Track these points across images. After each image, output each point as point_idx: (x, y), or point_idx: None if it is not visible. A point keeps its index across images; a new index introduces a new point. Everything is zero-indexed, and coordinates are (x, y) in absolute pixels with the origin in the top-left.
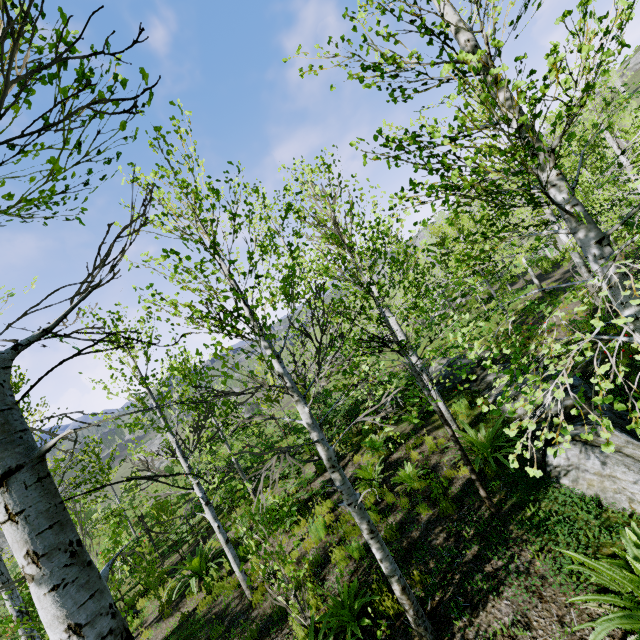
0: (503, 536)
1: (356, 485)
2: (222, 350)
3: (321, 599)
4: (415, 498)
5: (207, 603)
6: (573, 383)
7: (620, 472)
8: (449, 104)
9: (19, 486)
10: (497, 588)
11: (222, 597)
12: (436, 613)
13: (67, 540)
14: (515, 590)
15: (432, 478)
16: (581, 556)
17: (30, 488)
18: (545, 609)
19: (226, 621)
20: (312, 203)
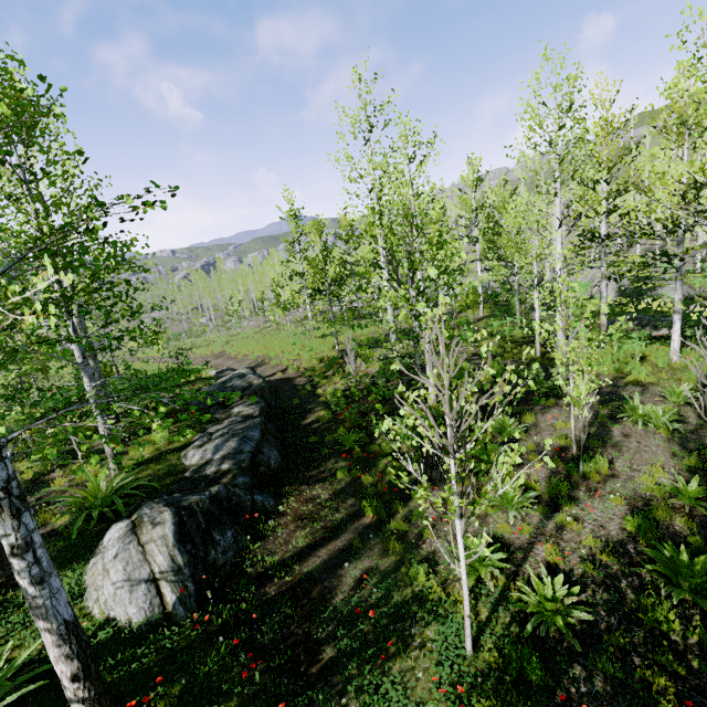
0: None
1: None
2: None
3: None
4: None
5: None
6: (245, 448)
7: (115, 569)
8: None
9: None
10: None
11: None
12: None
13: None
14: None
15: None
16: None
17: None
18: None
19: None
20: None
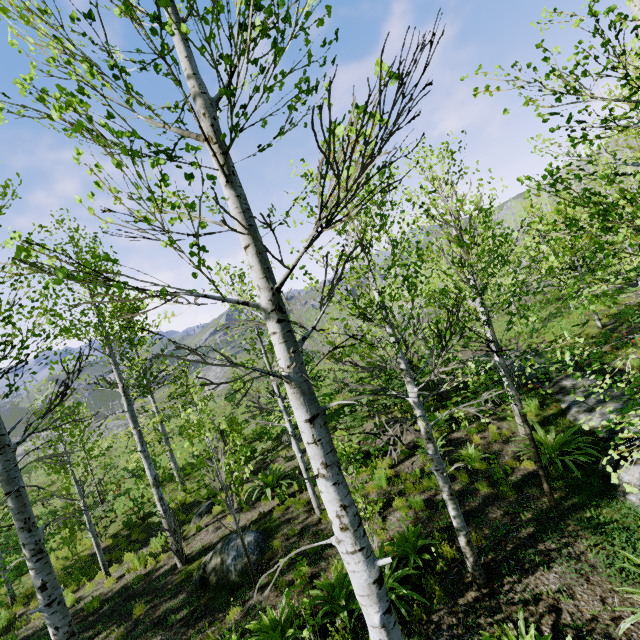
0: (559, 526)
1: (415, 451)
2: (346, 326)
3: (383, 531)
4: (474, 476)
5: (280, 510)
6: None
7: None
8: (639, 176)
9: (318, 426)
10: (548, 563)
11: (293, 508)
12: (488, 567)
13: (336, 460)
14: (564, 569)
15: (493, 463)
16: (638, 559)
17: (322, 428)
18: (590, 589)
19: (299, 526)
20: (445, 205)
